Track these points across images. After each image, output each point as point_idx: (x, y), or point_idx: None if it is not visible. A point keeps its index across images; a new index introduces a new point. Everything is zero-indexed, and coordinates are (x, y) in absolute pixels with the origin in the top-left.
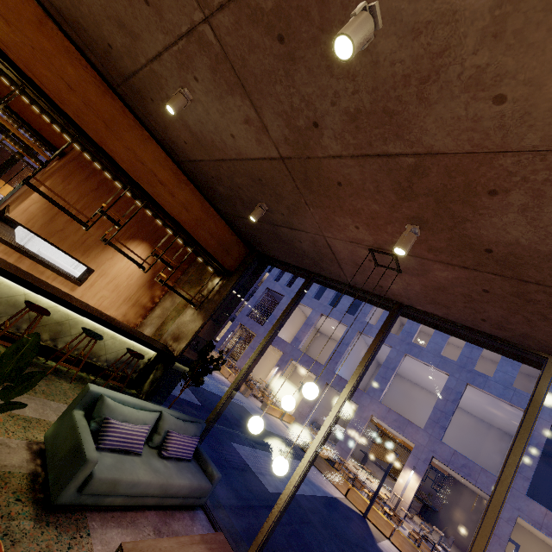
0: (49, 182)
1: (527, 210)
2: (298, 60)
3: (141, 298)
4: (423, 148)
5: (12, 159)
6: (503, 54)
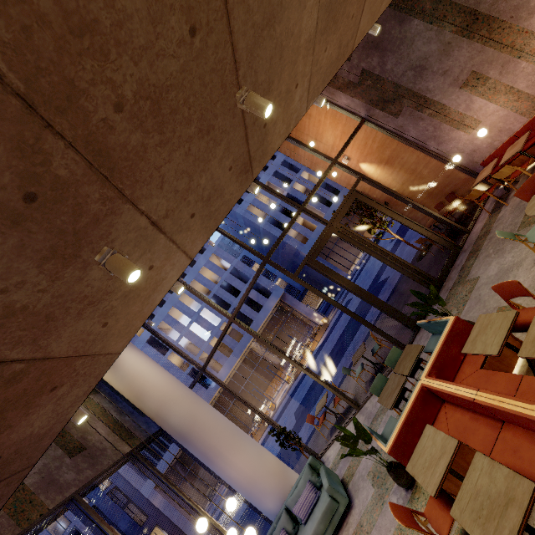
0: None
1: (60, 398)
2: (21, 229)
3: None
4: (44, 353)
5: None
6: (121, 305)
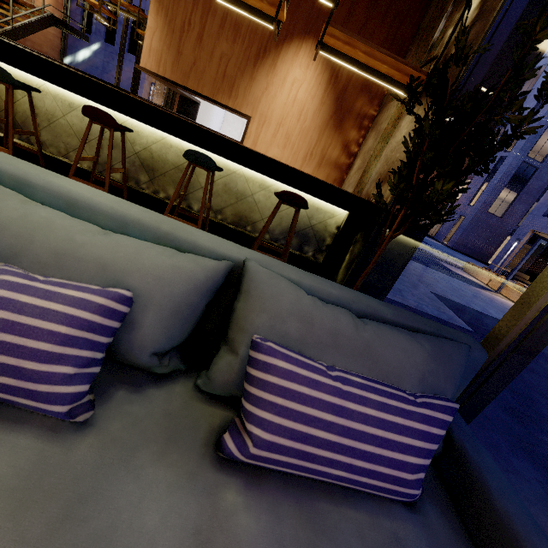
0: None
1: None
2: None
3: (327, 151)
4: None
5: None
6: None
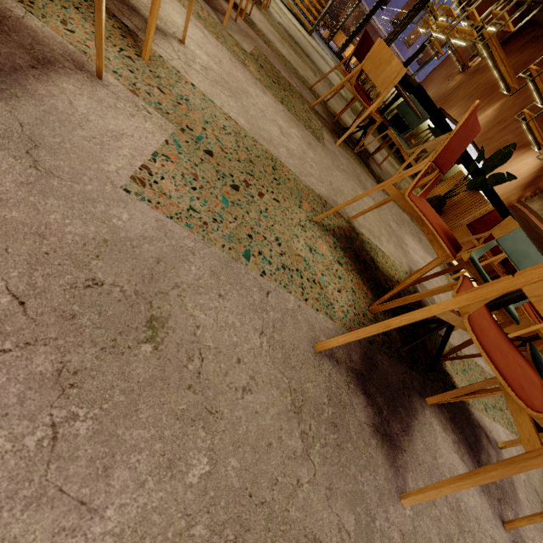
0: (504, 99)
1: None
2: None
3: (510, 196)
4: None
5: (422, 46)
6: None
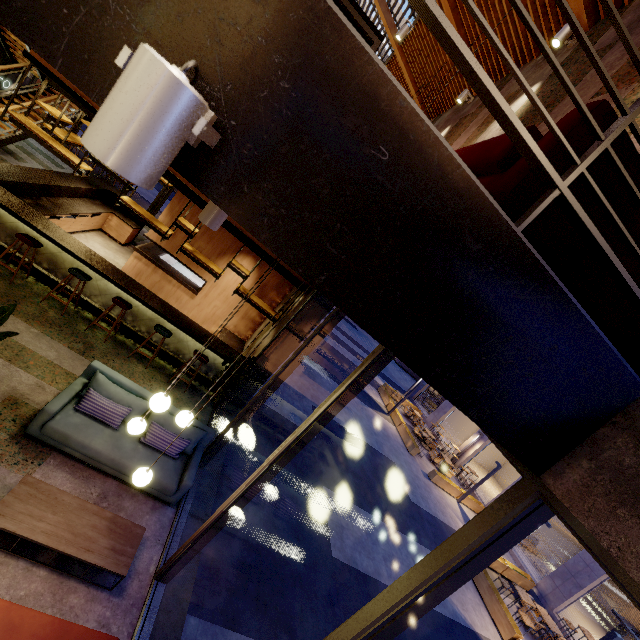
0: (170, 204)
1: None
2: None
3: (249, 312)
4: None
5: None
6: None
